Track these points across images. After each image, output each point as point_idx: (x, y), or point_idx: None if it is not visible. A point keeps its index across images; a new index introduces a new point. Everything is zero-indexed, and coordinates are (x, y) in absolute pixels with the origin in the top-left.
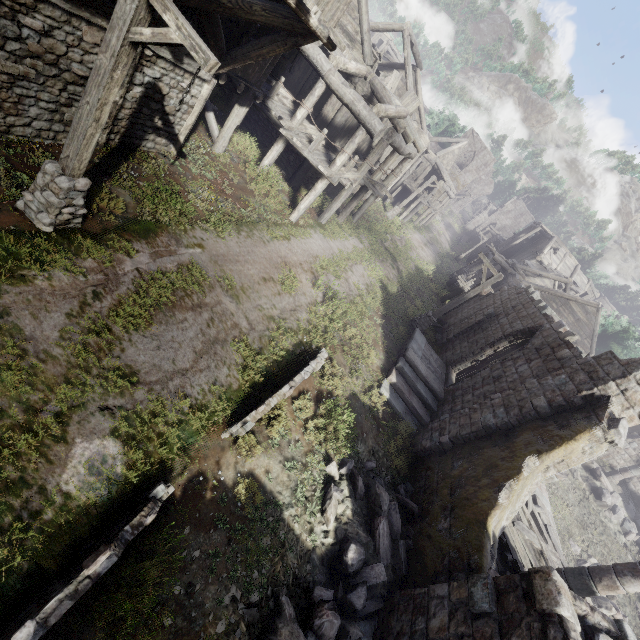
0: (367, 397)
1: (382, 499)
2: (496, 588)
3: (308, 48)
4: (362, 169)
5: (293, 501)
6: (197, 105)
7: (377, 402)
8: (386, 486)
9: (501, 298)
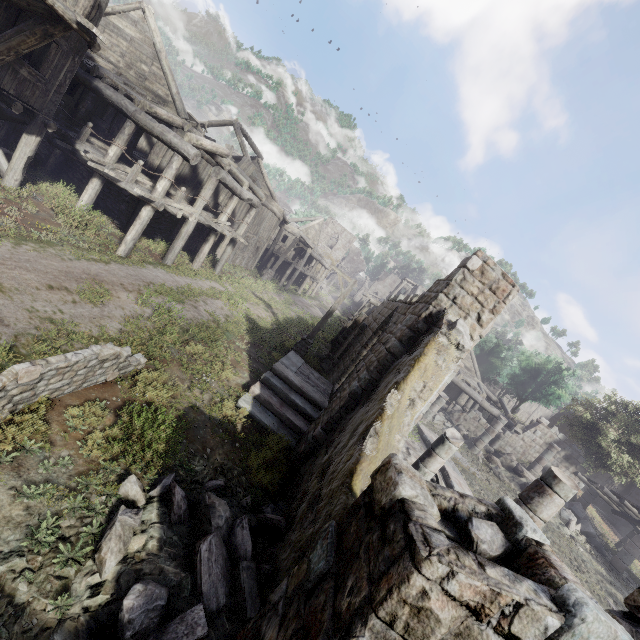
0: (218, 411)
1: (214, 510)
2: (338, 531)
3: (111, 95)
4: (197, 205)
5: (23, 544)
6: None
7: (233, 416)
8: (242, 509)
9: (372, 315)
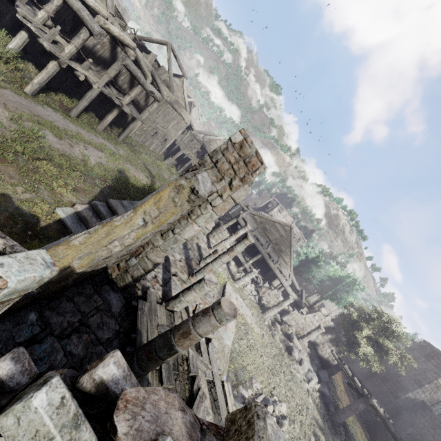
0: (30, 207)
1: None
2: None
3: None
4: (103, 78)
5: None
6: None
7: (43, 215)
8: None
9: None
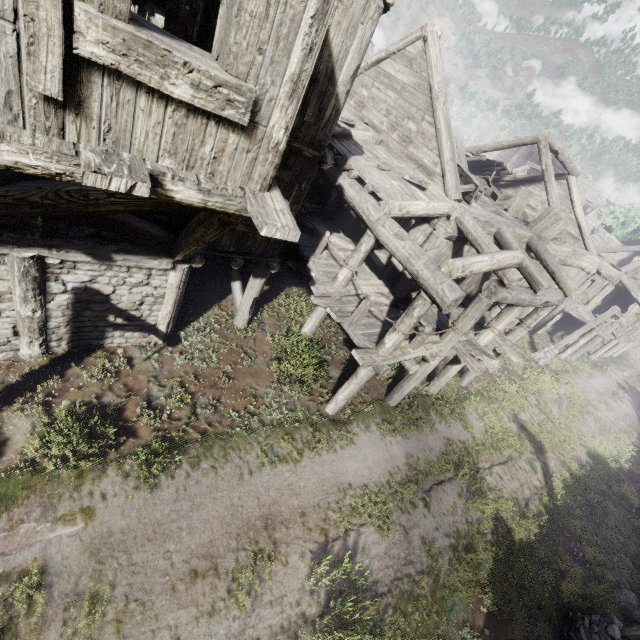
0: None
1: None
2: None
3: (353, 197)
4: (447, 338)
5: None
6: (169, 294)
7: None
8: None
9: None
